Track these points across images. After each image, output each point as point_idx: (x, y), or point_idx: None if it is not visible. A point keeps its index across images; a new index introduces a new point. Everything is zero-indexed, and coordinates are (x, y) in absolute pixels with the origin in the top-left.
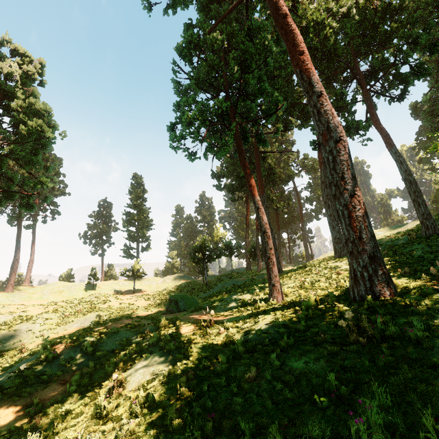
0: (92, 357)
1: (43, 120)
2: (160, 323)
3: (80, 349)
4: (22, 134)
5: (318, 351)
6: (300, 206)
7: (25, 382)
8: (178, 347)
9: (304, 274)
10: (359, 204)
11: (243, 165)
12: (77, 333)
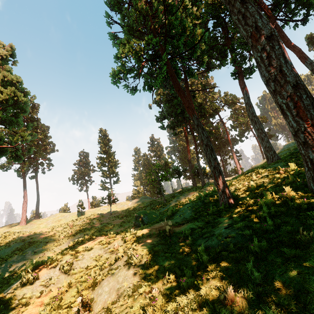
0: (68, 275)
1: (19, 90)
2: (126, 237)
3: (58, 268)
4: (3, 103)
5: (310, 256)
6: (227, 132)
7: (5, 307)
8: (140, 260)
9: (246, 179)
10: (304, 92)
11: (178, 91)
12: (60, 253)
